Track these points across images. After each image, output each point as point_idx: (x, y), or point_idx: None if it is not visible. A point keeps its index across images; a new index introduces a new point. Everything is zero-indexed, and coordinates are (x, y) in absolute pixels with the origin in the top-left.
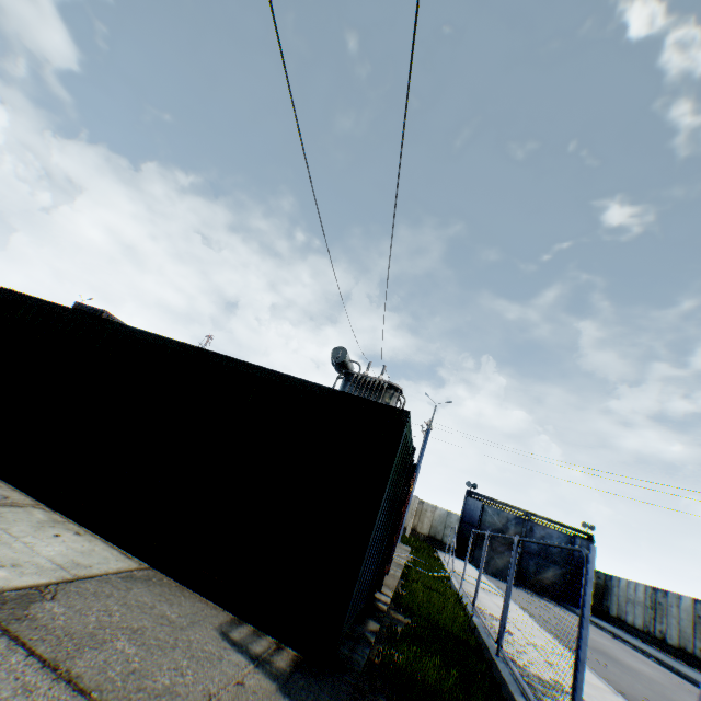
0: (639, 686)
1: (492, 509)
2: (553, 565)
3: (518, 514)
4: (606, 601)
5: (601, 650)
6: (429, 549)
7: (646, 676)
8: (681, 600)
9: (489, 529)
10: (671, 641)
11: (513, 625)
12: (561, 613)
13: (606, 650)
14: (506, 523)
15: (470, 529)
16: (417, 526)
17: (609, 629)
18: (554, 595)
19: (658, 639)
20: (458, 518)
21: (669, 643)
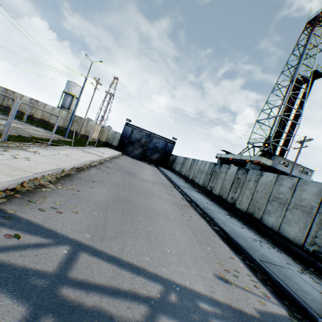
0: (115, 179)
1: (136, 131)
2: (157, 153)
3: (147, 133)
4: (173, 165)
5: (133, 172)
6: (97, 145)
7: (140, 179)
8: (190, 160)
9: (133, 139)
10: (183, 173)
11: (41, 155)
12: (145, 166)
13: (137, 173)
14: (141, 137)
15: (125, 139)
16: (100, 138)
17: (163, 171)
18: (155, 163)
19: (180, 173)
20: (120, 135)
21: (182, 174)
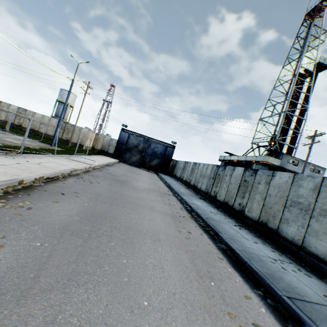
0: (98, 189)
1: (133, 137)
2: (157, 159)
3: (145, 138)
4: (174, 170)
5: (125, 180)
6: (91, 153)
7: (132, 187)
8: (191, 164)
9: (130, 146)
10: (184, 179)
11: None
12: (142, 173)
13: (131, 181)
14: (139, 142)
15: (121, 146)
16: (95, 146)
17: (163, 177)
18: (155, 170)
19: (181, 179)
20: (116, 141)
21: (183, 180)
